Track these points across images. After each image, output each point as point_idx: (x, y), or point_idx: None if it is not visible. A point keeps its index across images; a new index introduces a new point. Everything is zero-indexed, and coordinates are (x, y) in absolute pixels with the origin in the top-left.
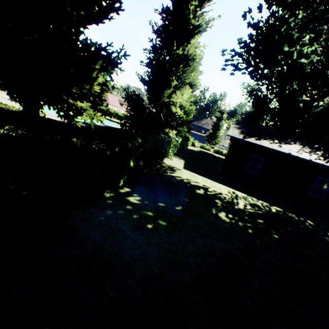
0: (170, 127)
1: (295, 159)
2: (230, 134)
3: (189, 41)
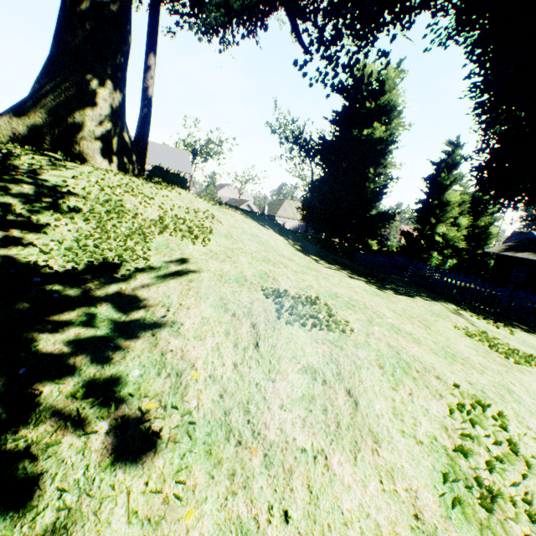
0: (436, 250)
1: None
2: (486, 251)
3: (446, 192)
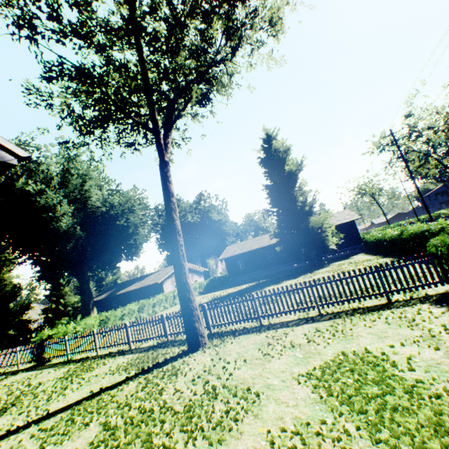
0: (66, 314)
1: (106, 298)
2: None
3: None
